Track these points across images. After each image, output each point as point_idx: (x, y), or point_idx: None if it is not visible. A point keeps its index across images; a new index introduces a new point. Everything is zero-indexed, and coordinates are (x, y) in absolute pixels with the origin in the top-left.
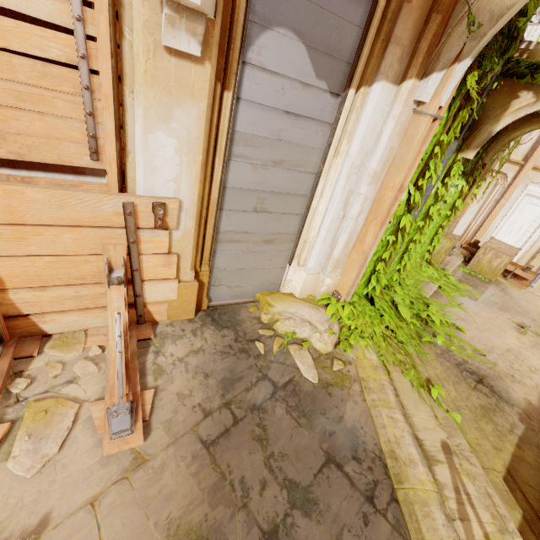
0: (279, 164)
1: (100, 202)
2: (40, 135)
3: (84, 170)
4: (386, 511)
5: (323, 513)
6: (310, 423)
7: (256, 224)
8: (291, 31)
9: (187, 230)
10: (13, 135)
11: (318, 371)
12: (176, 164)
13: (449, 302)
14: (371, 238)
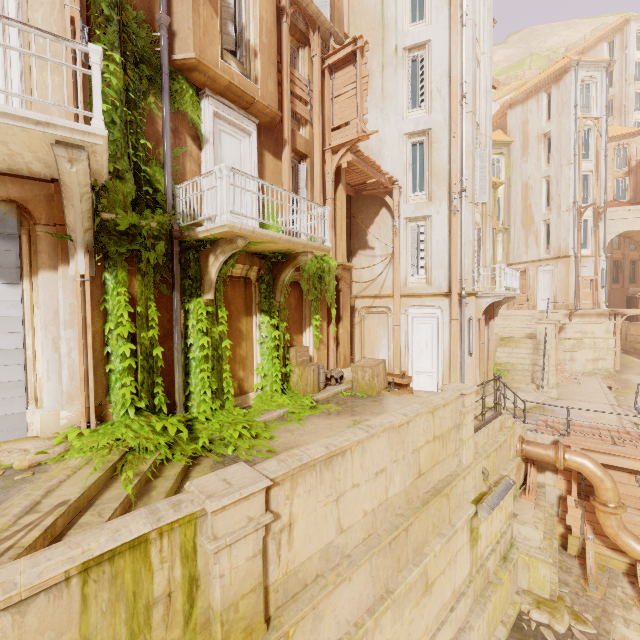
0: None
1: None
2: None
3: None
4: None
5: None
6: None
7: None
8: None
9: None
10: None
11: None
12: None
13: (291, 421)
14: (80, 366)
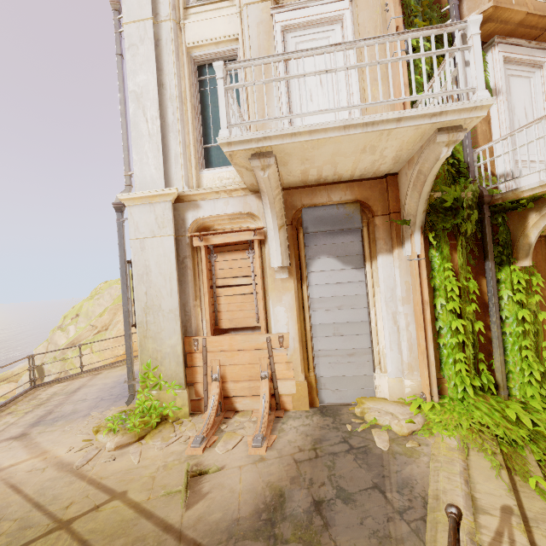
0: (340, 307)
1: (258, 338)
2: (242, 317)
3: (255, 328)
4: (411, 522)
5: (357, 506)
6: (370, 468)
7: (338, 343)
8: (326, 255)
9: (296, 349)
10: (235, 319)
11: (391, 445)
12: (286, 317)
13: None
14: (421, 340)
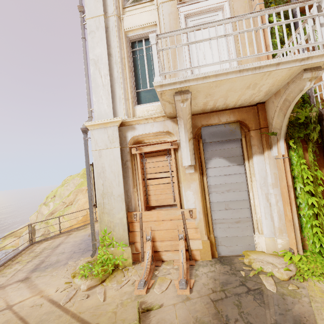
0: (229, 191)
1: (176, 212)
2: (164, 198)
3: (172, 205)
4: None
5: None
6: (267, 306)
7: (228, 214)
8: (218, 157)
9: (201, 219)
10: (159, 200)
11: (277, 287)
12: (193, 198)
13: None
14: (288, 212)
